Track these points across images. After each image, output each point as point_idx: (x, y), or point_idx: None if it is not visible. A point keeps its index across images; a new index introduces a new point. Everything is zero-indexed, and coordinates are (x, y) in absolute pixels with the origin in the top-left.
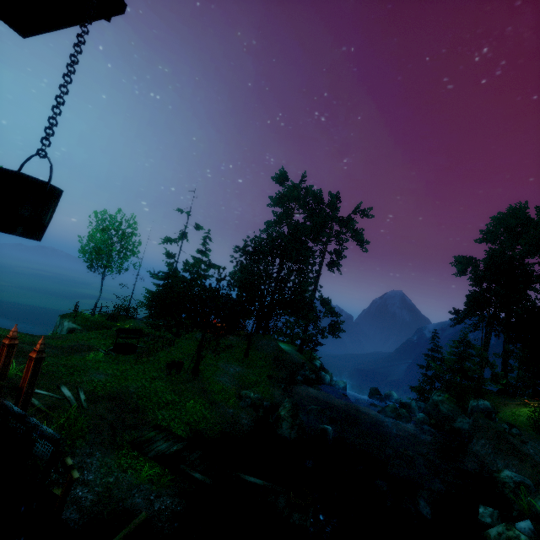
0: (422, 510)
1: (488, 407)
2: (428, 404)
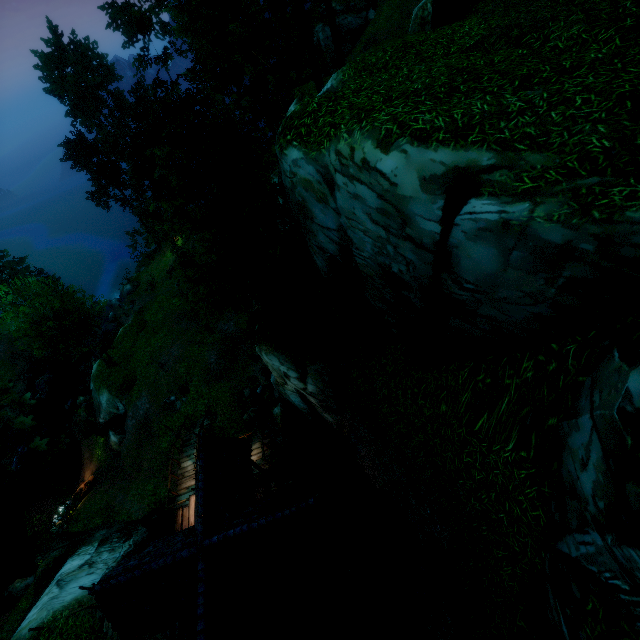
0: (67, 408)
1: (130, 290)
2: (121, 294)
